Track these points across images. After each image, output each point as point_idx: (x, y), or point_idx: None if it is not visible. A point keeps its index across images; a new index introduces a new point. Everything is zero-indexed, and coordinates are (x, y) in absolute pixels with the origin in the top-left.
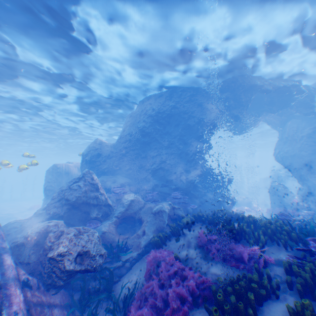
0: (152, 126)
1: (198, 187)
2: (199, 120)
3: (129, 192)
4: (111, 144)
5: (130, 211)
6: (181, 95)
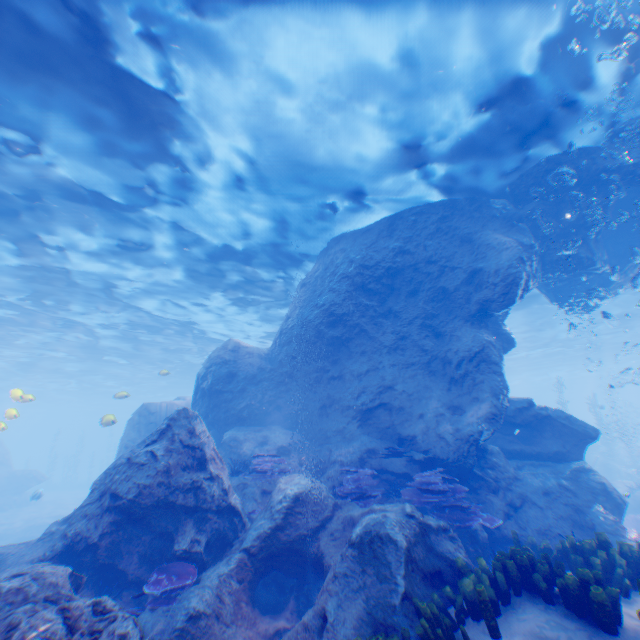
0: (352, 298)
1: (494, 457)
2: (470, 273)
3: (298, 471)
4: (260, 351)
5: (289, 531)
6: (415, 221)
